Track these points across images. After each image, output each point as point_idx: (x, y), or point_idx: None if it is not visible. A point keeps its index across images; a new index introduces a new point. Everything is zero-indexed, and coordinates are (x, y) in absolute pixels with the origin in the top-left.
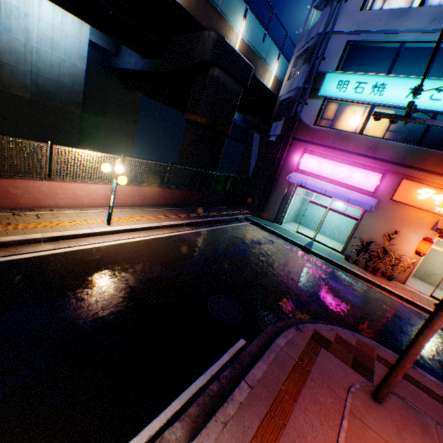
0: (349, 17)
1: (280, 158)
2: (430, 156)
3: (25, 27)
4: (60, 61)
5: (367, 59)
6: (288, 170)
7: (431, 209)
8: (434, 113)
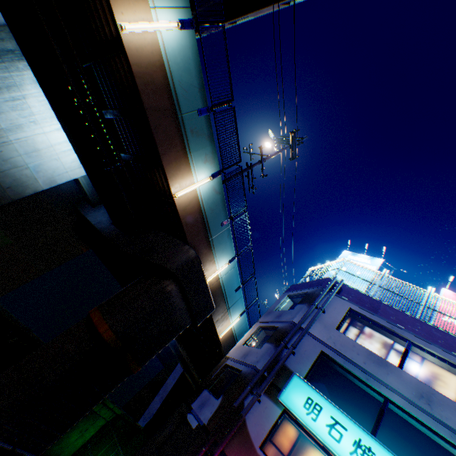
0: (325, 327)
1: None
2: None
3: (23, 124)
4: (24, 164)
5: (342, 387)
6: None
7: None
8: None
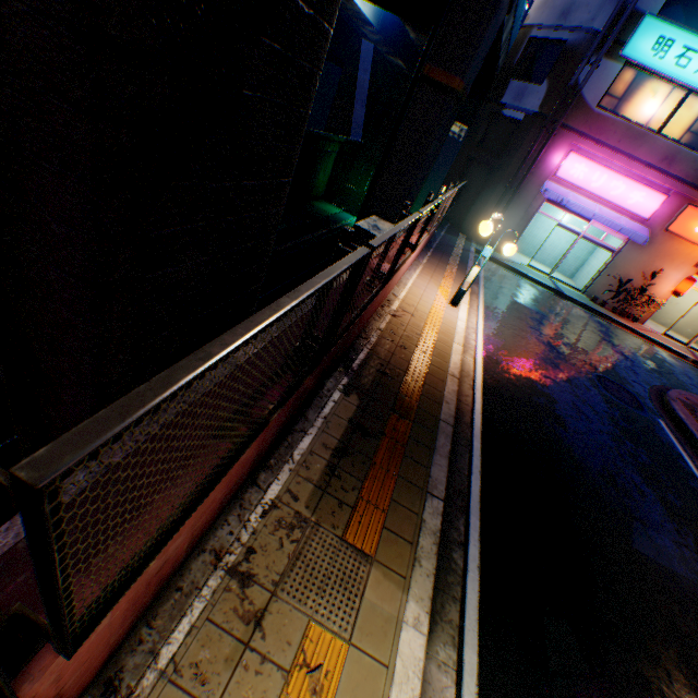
0: None
1: (535, 156)
2: None
3: None
4: None
5: None
6: (541, 177)
7: None
8: None
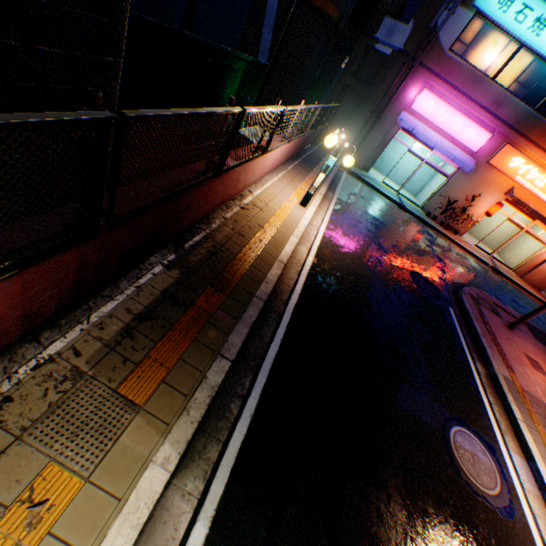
0: None
1: (396, 89)
2: (540, 126)
3: None
4: None
5: None
6: (399, 108)
7: (513, 177)
8: None
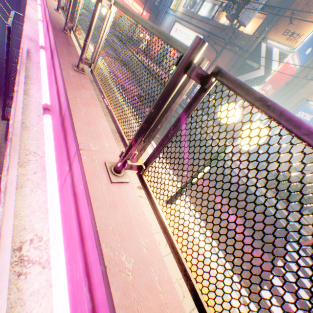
0: None
1: None
2: None
3: None
4: None
5: None
6: None
7: (123, 0)
8: None
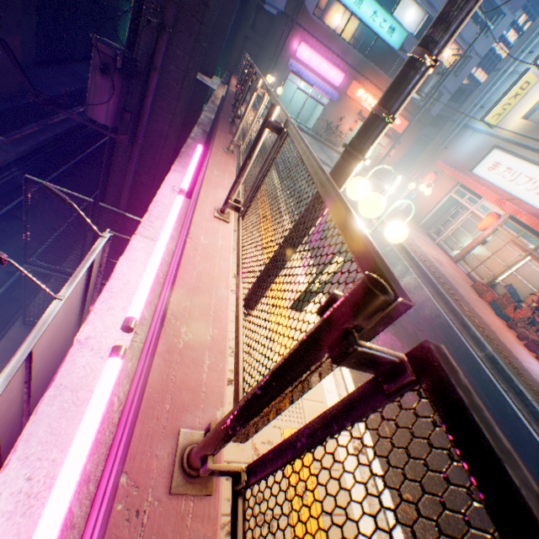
0: None
1: (284, 42)
2: (369, 68)
3: None
4: None
5: None
6: (288, 56)
7: (360, 104)
8: (378, 37)
